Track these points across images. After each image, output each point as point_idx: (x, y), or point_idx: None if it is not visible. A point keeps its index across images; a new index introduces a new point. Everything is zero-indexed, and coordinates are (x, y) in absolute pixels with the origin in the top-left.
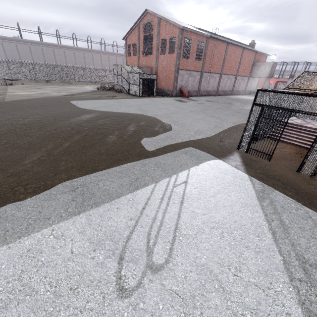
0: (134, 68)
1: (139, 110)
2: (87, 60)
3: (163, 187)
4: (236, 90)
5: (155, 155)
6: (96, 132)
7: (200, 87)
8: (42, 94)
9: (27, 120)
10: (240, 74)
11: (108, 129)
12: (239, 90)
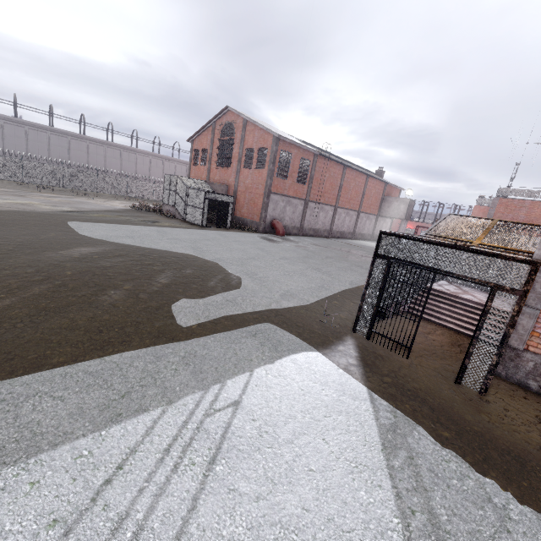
0: (200, 182)
1: (193, 249)
2: (126, 164)
3: (181, 416)
4: (359, 233)
5: (191, 336)
6: (86, 281)
7: (303, 222)
8: (19, 206)
9: None
10: (365, 210)
11: (114, 276)
12: (364, 234)
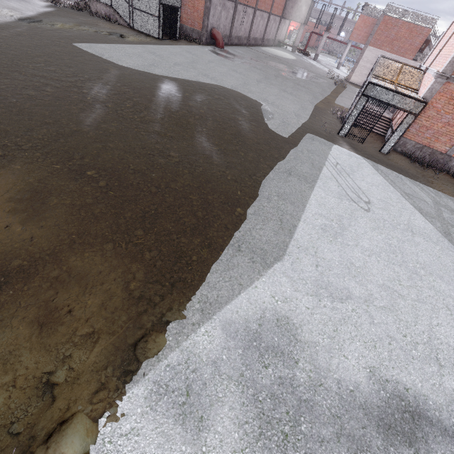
0: None
1: (206, 77)
2: None
3: (331, 168)
4: (267, 39)
5: (296, 142)
6: (221, 117)
7: (232, 30)
8: None
9: (96, 92)
10: (274, 11)
11: (224, 111)
12: (270, 39)
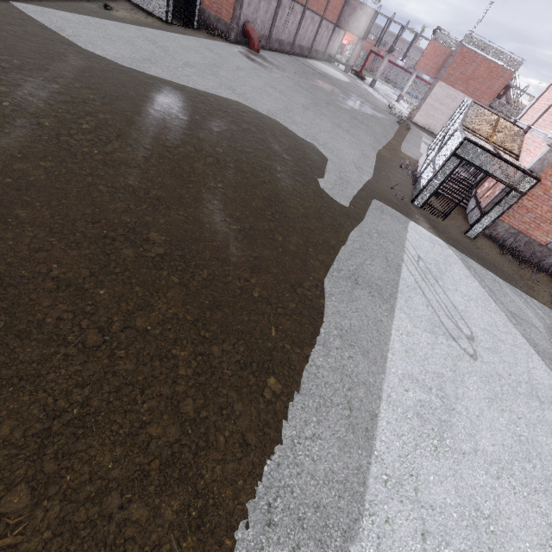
0: None
1: (231, 91)
2: None
3: (412, 266)
4: (315, 49)
5: (359, 216)
6: (249, 163)
7: (273, 29)
8: None
9: (27, 94)
10: (328, 15)
11: (254, 153)
12: (319, 51)
